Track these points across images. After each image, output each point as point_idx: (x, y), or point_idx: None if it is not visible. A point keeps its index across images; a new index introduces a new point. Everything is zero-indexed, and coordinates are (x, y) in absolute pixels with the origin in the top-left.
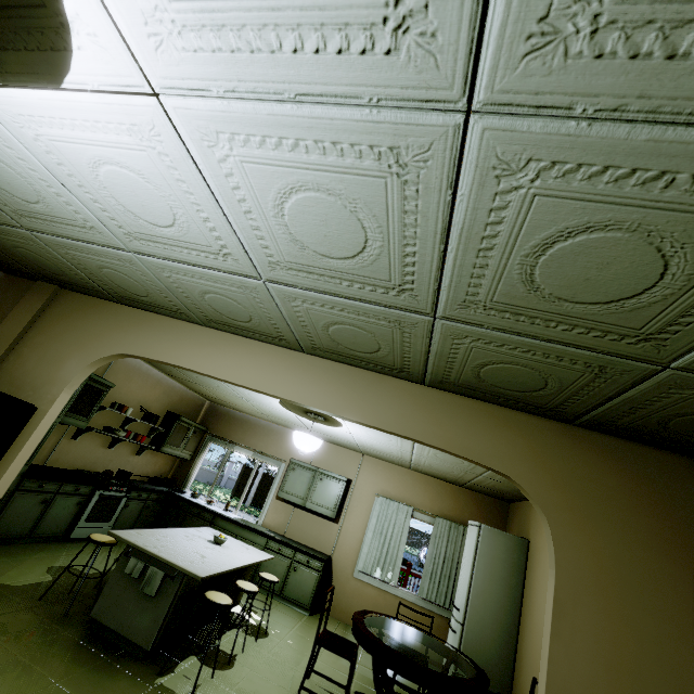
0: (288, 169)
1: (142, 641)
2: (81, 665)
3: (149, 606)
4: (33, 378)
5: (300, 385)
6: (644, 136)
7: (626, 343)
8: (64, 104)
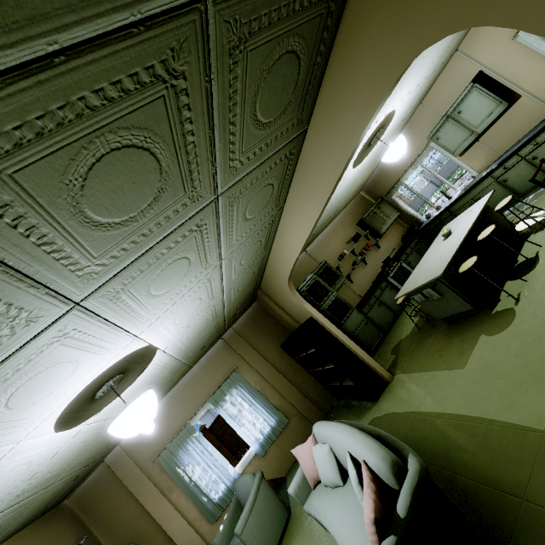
0: (145, 304)
1: (465, 309)
2: (453, 338)
3: (446, 299)
4: (299, 312)
5: (305, 215)
6: (32, 270)
7: (186, 82)
8: (156, 341)
